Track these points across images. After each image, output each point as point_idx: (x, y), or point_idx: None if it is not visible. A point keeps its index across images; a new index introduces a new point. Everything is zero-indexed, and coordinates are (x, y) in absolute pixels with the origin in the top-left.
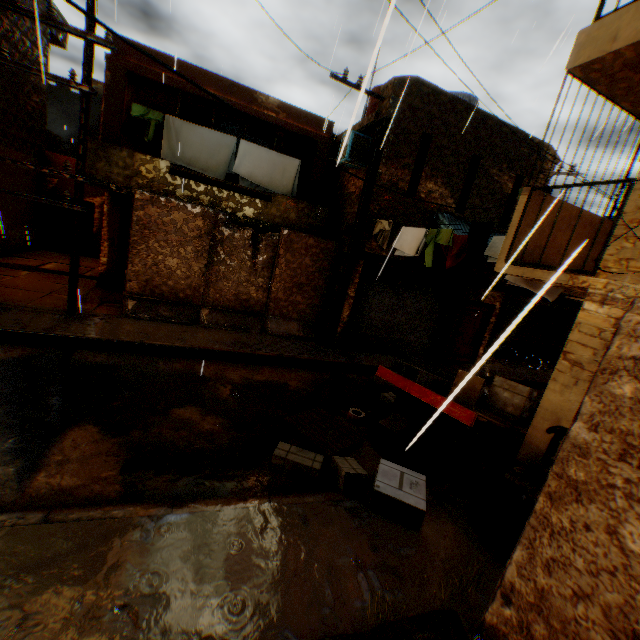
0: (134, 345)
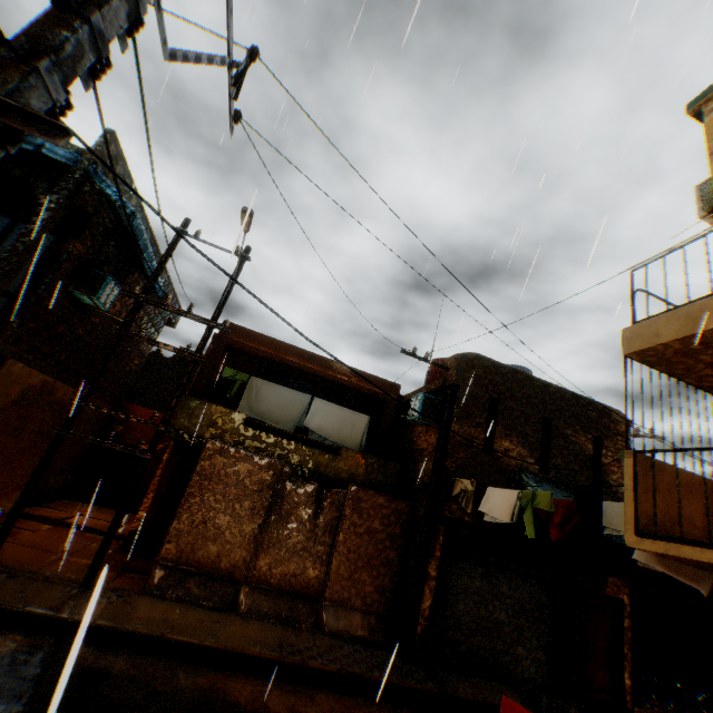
0: (152, 639)
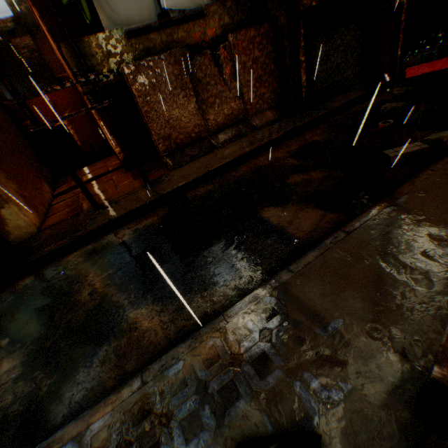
0: (206, 175)
